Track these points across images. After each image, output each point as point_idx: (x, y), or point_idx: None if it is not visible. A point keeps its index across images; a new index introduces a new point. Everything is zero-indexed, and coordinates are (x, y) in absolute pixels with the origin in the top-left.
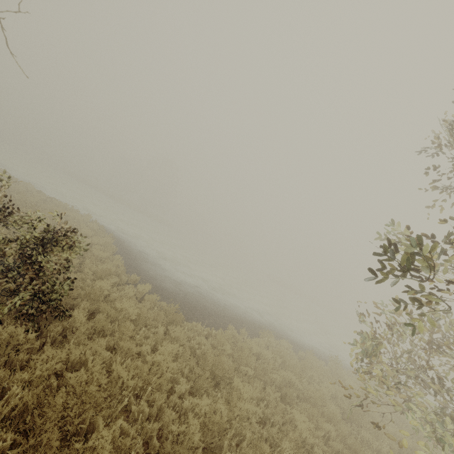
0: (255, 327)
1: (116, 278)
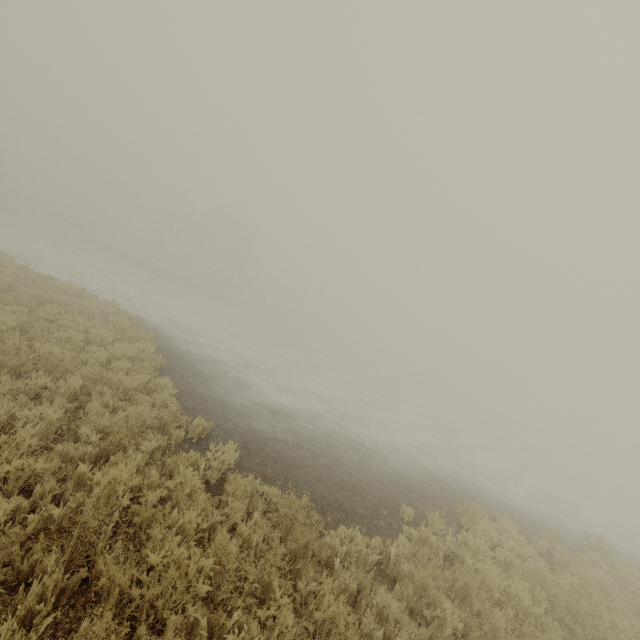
0: (436, 491)
1: (159, 438)
